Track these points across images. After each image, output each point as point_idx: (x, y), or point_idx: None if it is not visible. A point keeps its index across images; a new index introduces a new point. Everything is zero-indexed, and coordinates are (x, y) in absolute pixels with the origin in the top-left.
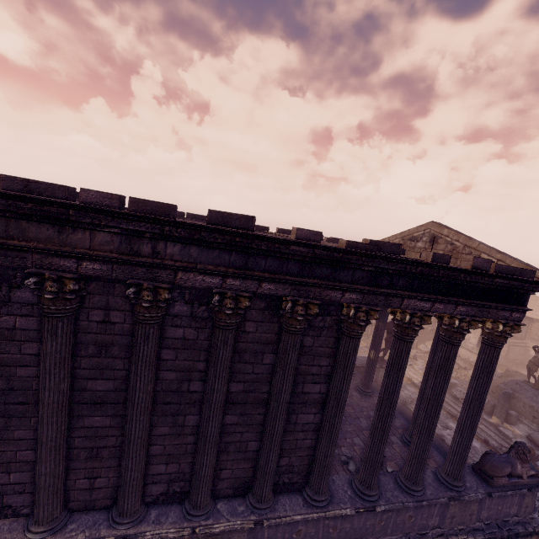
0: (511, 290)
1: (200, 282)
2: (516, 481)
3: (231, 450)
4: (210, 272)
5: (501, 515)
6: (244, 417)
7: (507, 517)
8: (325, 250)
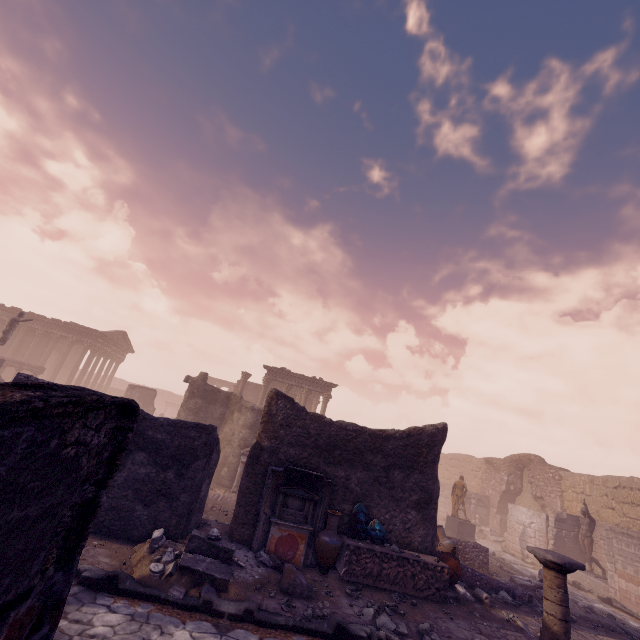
0: (88, 333)
1: (4, 318)
2: None
3: None
4: (7, 317)
5: None
6: (3, 354)
7: None
8: (29, 314)
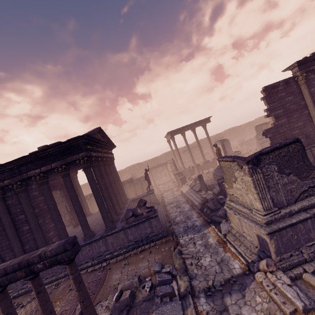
0: (71, 147)
1: None
2: (140, 217)
3: (5, 249)
4: None
5: (143, 235)
6: (3, 236)
7: (147, 235)
8: None
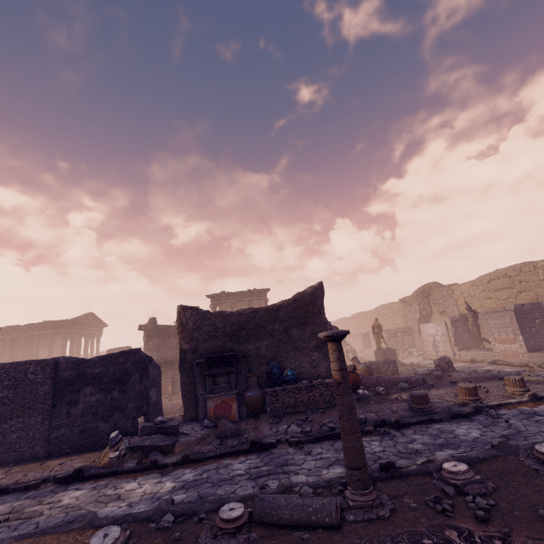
0: (60, 325)
1: None
2: None
3: None
4: None
5: None
6: None
7: None
8: (6, 328)
